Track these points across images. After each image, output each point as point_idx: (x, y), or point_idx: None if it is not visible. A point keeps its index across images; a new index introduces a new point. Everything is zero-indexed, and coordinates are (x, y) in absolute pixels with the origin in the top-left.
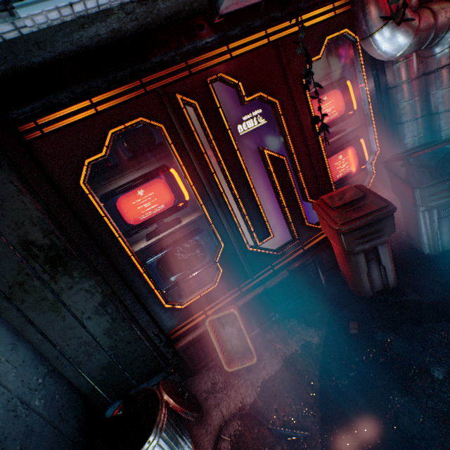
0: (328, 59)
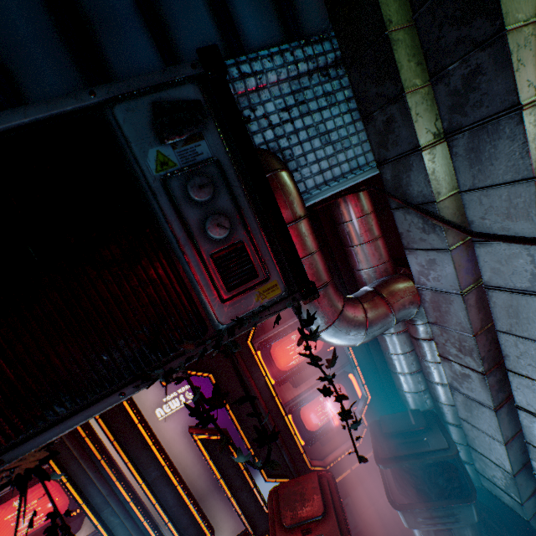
0: None
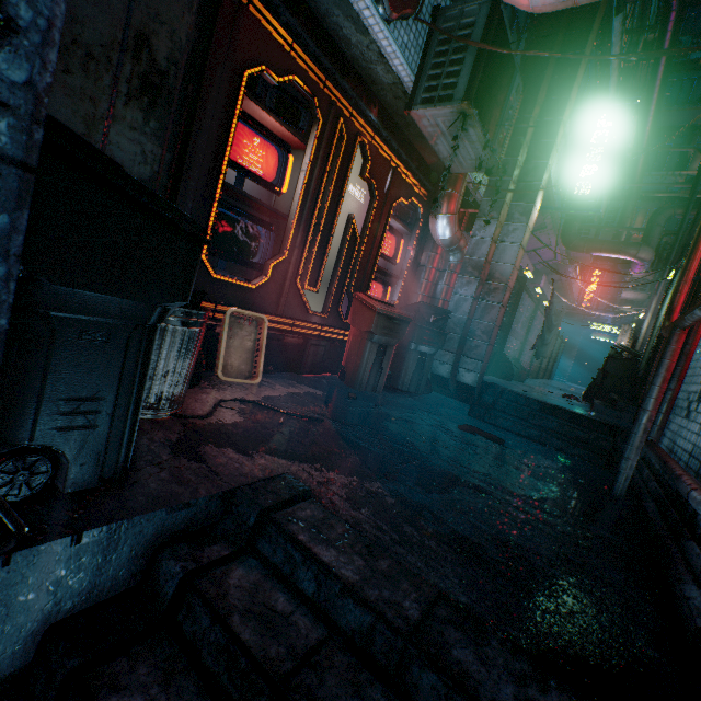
0: (402, 215)
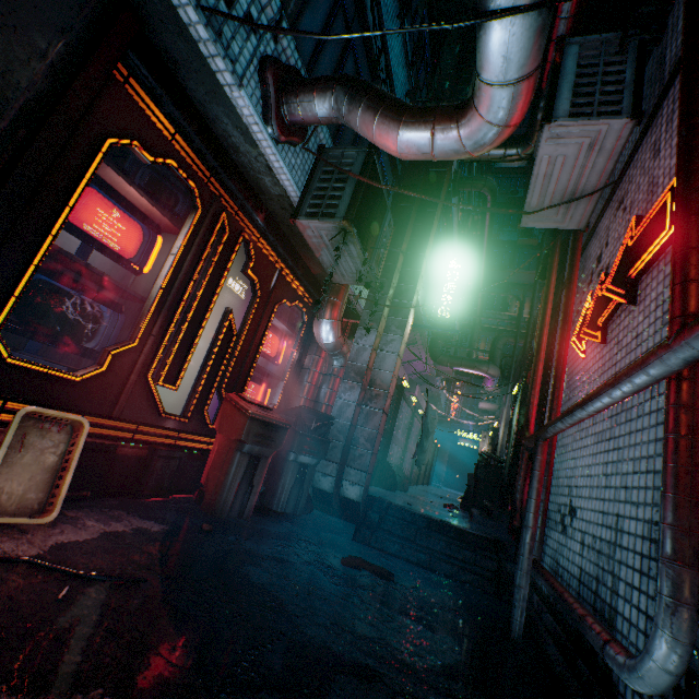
0: (287, 316)
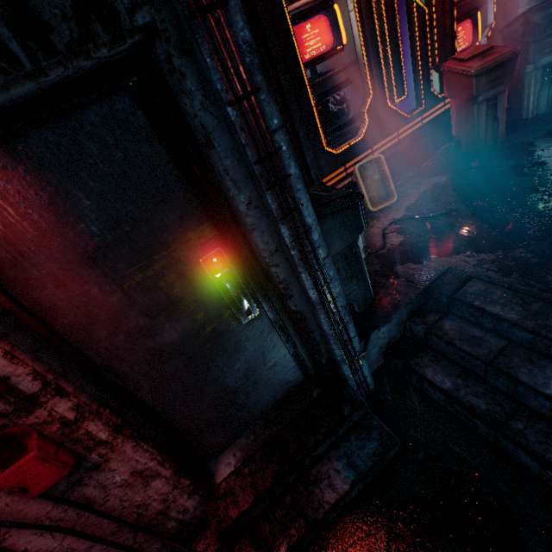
0: None
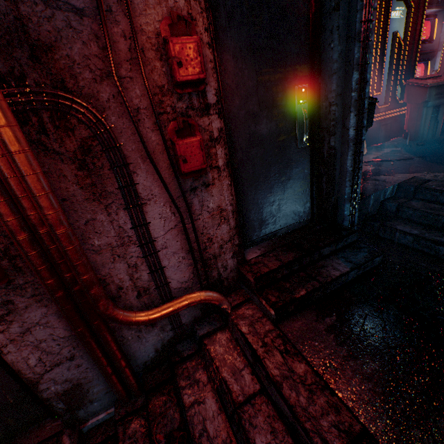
0: None
